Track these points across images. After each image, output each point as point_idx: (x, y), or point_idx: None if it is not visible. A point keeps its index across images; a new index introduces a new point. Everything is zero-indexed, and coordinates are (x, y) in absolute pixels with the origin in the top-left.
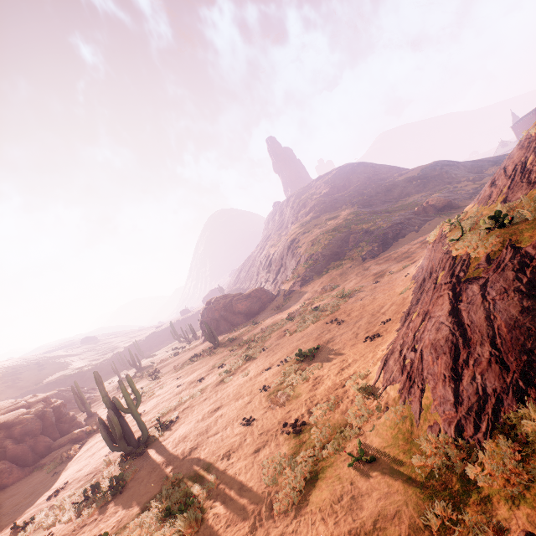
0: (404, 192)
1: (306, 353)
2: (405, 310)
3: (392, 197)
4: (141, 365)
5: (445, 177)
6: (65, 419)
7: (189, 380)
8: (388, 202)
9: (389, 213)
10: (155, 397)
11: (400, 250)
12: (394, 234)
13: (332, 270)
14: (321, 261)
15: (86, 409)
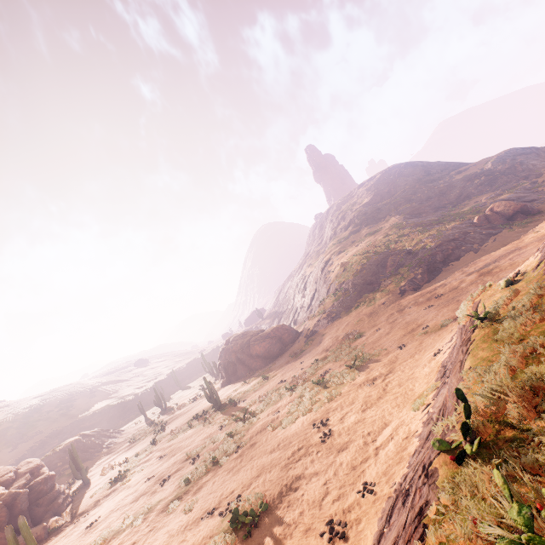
0: (464, 193)
1: (244, 519)
2: (397, 481)
3: (447, 201)
4: (166, 405)
5: (518, 170)
6: (43, 500)
7: (160, 472)
8: (442, 208)
9: (440, 224)
10: (125, 488)
11: (449, 282)
12: (444, 256)
13: (363, 305)
14: (351, 293)
15: (82, 475)
